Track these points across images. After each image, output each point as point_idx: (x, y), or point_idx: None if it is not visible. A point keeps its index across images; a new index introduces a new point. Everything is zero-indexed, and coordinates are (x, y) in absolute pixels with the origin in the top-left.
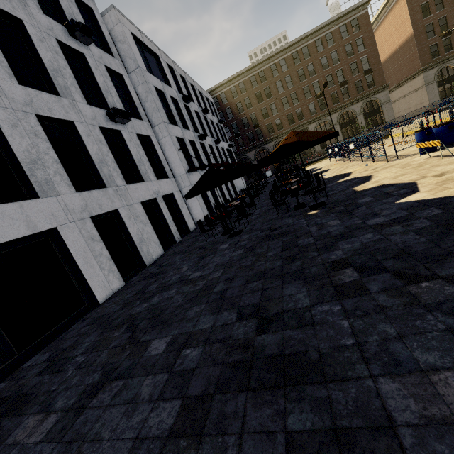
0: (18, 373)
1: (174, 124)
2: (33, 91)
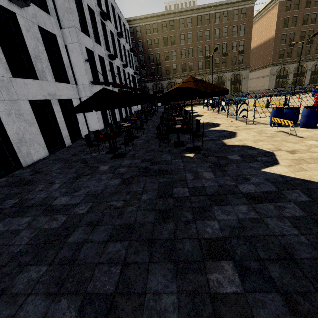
0: None
1: (87, 34)
2: None
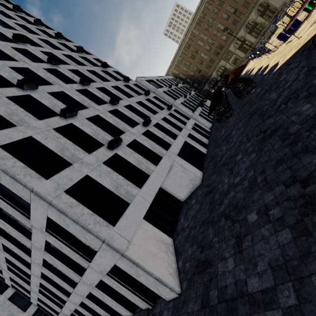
0: (205, 164)
1: (175, 99)
2: (156, 115)
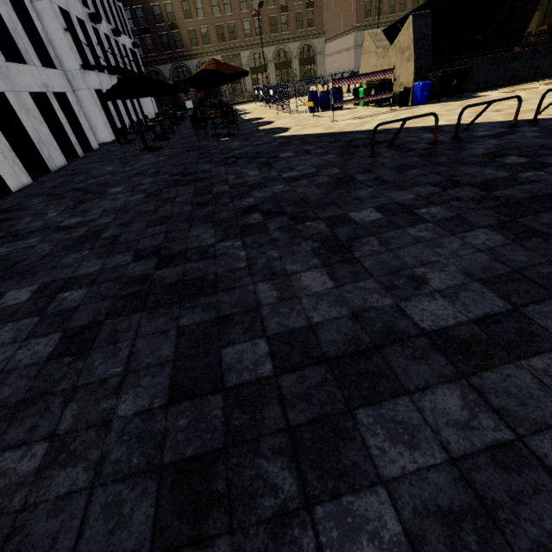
0: None
1: None
2: None
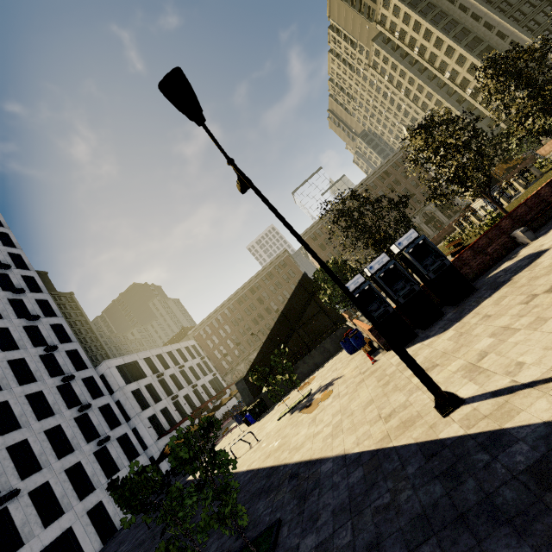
0: None
1: (148, 405)
2: (64, 458)
